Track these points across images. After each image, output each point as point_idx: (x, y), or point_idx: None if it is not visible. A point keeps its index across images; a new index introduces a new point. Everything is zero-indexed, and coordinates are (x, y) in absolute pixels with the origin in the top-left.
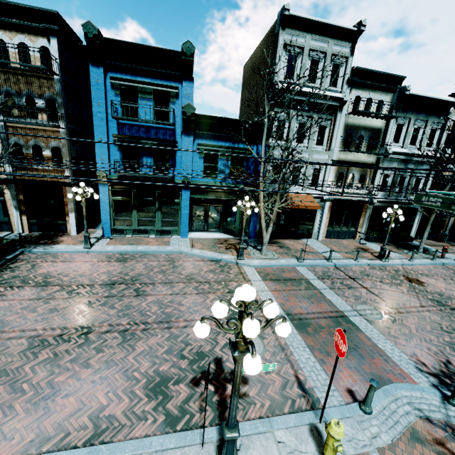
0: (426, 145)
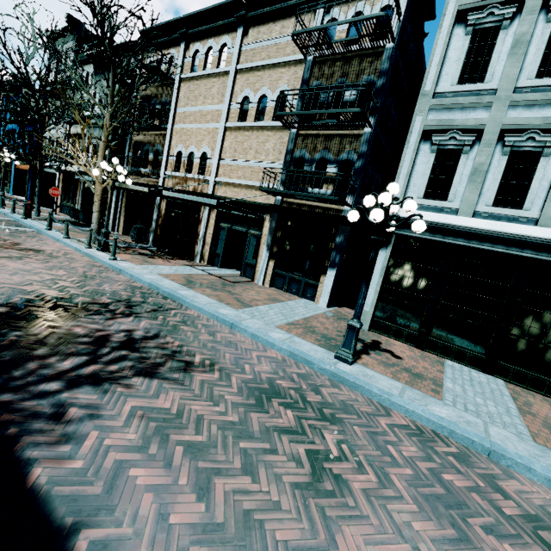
0: None
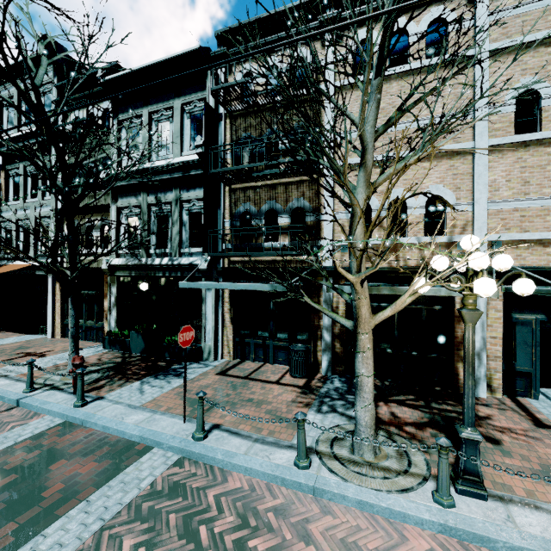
0: (193, 147)
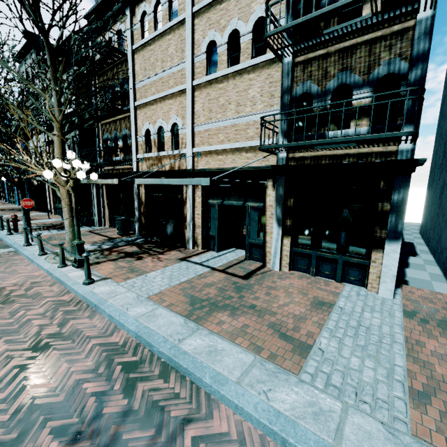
0: None
